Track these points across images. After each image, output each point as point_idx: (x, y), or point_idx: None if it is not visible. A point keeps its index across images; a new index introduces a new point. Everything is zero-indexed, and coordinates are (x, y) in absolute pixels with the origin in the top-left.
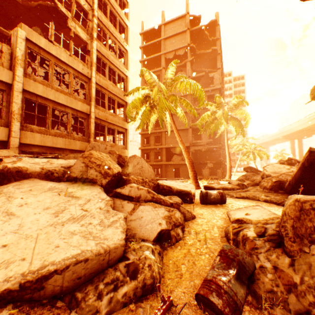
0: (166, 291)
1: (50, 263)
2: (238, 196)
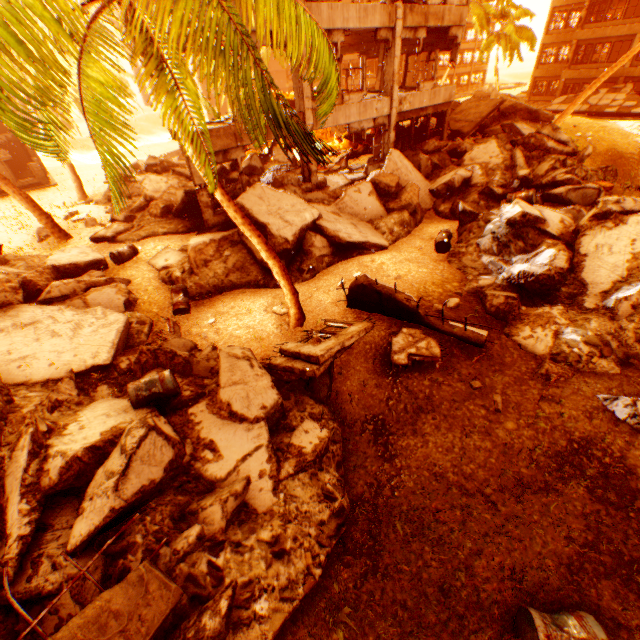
0: (158, 322)
1: (114, 340)
2: (141, 238)
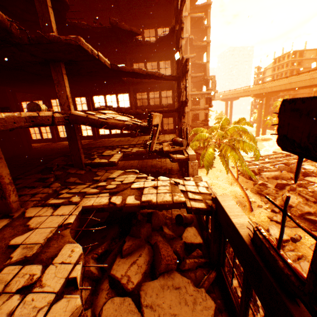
0: None
1: None
2: (292, 226)
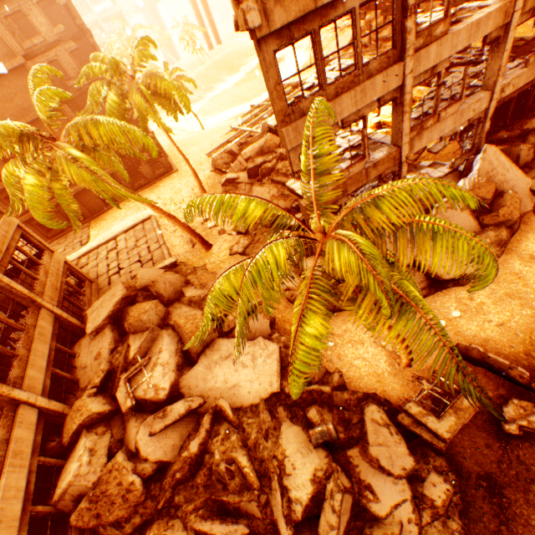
0: None
1: (277, 369)
2: None
